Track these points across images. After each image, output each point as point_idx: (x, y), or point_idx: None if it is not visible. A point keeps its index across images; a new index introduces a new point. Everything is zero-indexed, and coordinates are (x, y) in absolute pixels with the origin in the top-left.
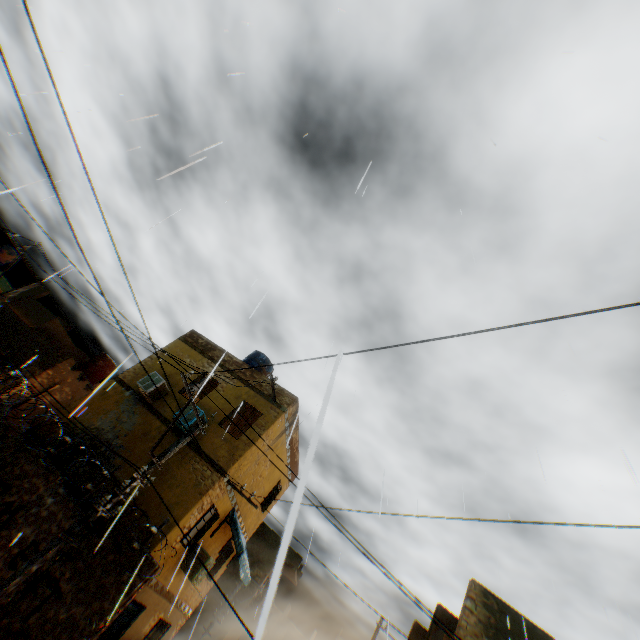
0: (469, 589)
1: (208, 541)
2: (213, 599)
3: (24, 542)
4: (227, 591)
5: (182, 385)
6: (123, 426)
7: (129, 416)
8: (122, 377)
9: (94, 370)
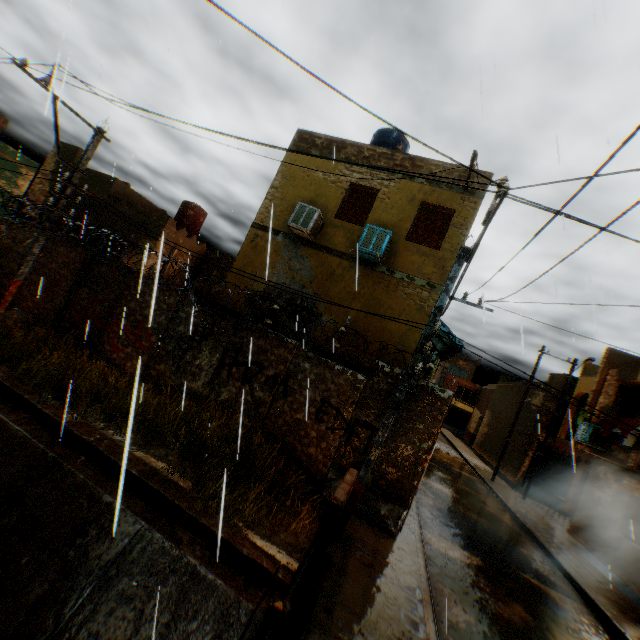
0: None
1: None
2: None
3: (313, 403)
4: None
5: (333, 208)
6: (300, 274)
7: (299, 262)
8: (259, 222)
9: (188, 223)
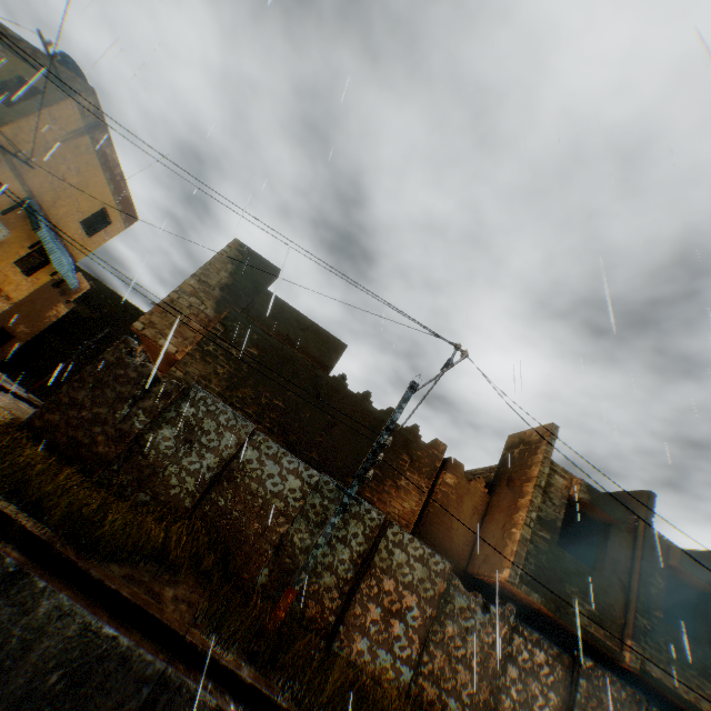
0: (230, 243)
1: (5, 221)
2: (85, 360)
3: None
4: (99, 355)
5: None
6: None
7: None
8: None
9: None
